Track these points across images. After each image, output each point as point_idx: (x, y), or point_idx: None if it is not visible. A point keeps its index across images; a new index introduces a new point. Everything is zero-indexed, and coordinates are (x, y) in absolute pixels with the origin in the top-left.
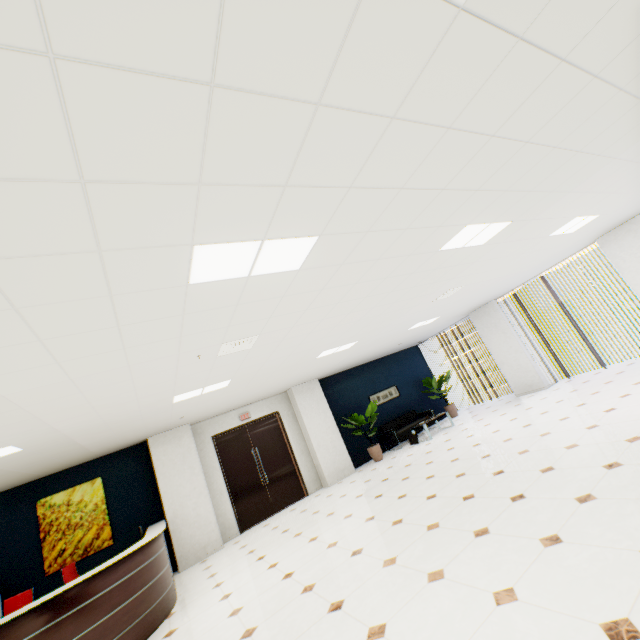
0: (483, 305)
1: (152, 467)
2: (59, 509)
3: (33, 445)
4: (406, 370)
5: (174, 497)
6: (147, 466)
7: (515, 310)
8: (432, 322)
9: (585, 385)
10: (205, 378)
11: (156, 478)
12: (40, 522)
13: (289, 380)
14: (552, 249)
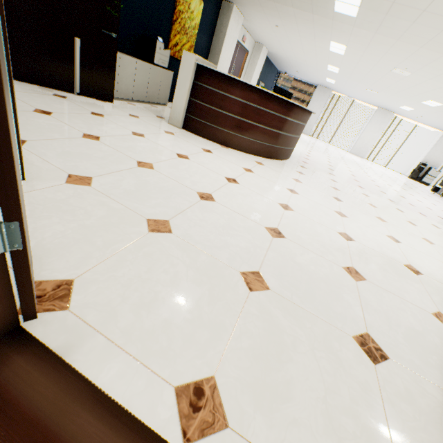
0: (328, 88)
1: (215, 27)
2: (185, 5)
3: (336, 14)
4: (270, 80)
5: (221, 65)
6: (215, 23)
7: (327, 100)
8: (325, 81)
9: (328, 145)
10: (363, 56)
11: (213, 38)
12: (176, 4)
13: (290, 51)
14: (385, 104)
